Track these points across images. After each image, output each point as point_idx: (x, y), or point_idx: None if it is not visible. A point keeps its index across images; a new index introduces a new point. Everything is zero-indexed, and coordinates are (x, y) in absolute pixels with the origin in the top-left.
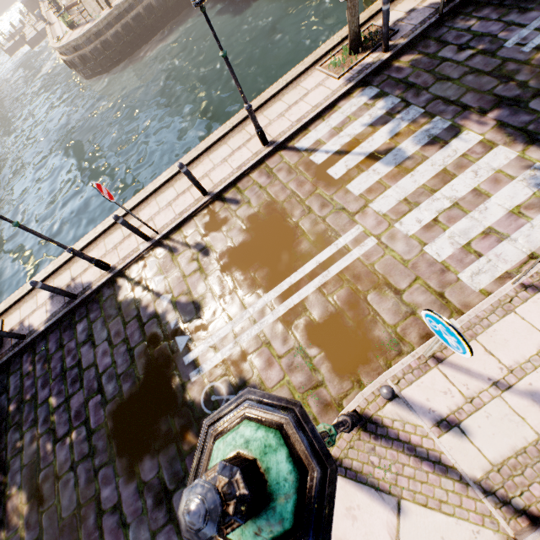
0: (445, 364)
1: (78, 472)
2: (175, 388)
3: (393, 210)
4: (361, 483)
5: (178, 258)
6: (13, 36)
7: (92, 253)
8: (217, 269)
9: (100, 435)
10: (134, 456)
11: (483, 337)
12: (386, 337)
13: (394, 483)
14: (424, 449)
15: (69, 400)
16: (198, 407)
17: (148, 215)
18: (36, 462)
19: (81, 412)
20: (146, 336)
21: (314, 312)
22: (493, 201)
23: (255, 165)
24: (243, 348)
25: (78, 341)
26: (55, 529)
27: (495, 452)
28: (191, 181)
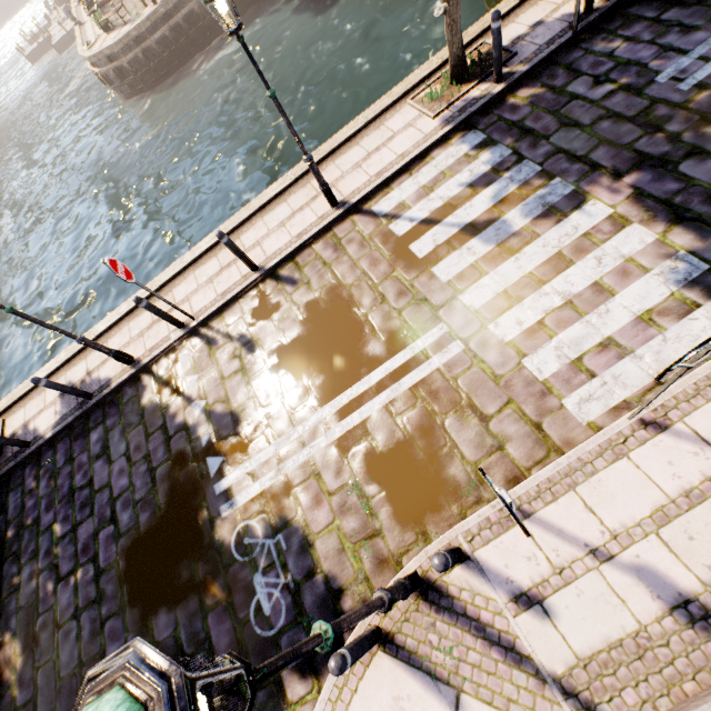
0: (532, 520)
1: (82, 621)
2: (202, 524)
3: (488, 306)
4: (415, 667)
5: (217, 353)
6: (37, 37)
7: (113, 340)
8: (263, 371)
9: (110, 577)
10: (148, 606)
11: (584, 488)
12: (462, 477)
13: (455, 670)
14: (496, 630)
15: (77, 529)
16: (228, 550)
17: (183, 293)
18: (35, 605)
19: (89, 545)
20: (172, 453)
21: (377, 437)
22: (617, 301)
23: (319, 233)
24: (287, 478)
25: (92, 454)
26: (51, 690)
27: (584, 642)
28: (235, 254)
